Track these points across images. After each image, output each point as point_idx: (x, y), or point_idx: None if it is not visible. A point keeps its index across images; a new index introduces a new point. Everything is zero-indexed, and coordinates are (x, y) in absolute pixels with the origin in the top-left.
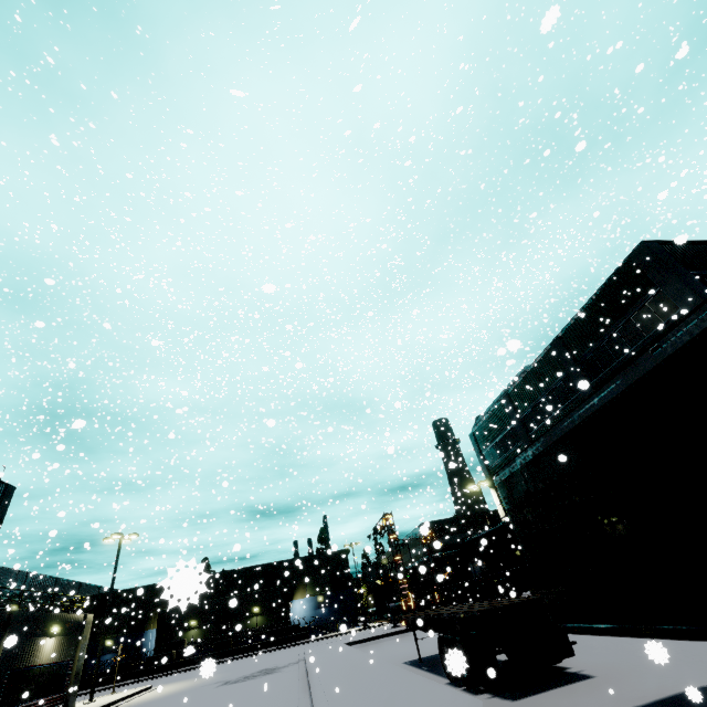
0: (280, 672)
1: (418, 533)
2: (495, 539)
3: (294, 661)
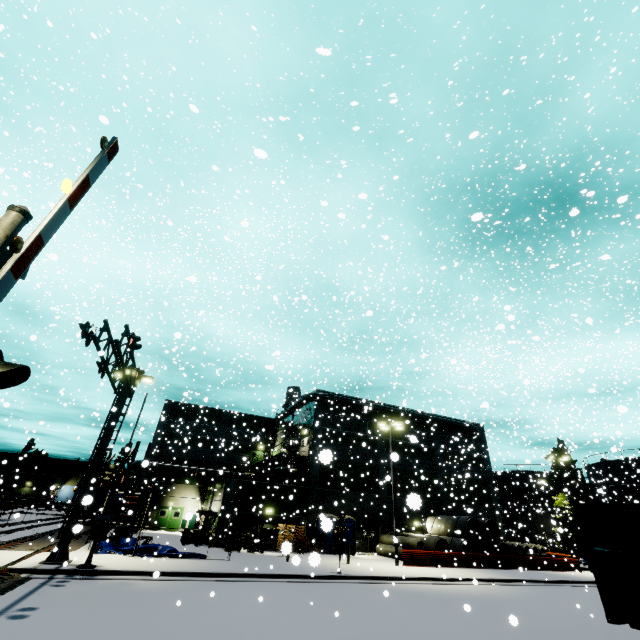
0: None
1: None
2: None
3: None
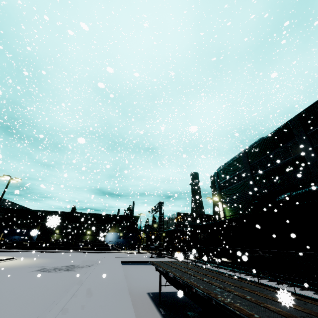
0: (73, 271)
1: (173, 216)
2: (219, 227)
3: (90, 264)
